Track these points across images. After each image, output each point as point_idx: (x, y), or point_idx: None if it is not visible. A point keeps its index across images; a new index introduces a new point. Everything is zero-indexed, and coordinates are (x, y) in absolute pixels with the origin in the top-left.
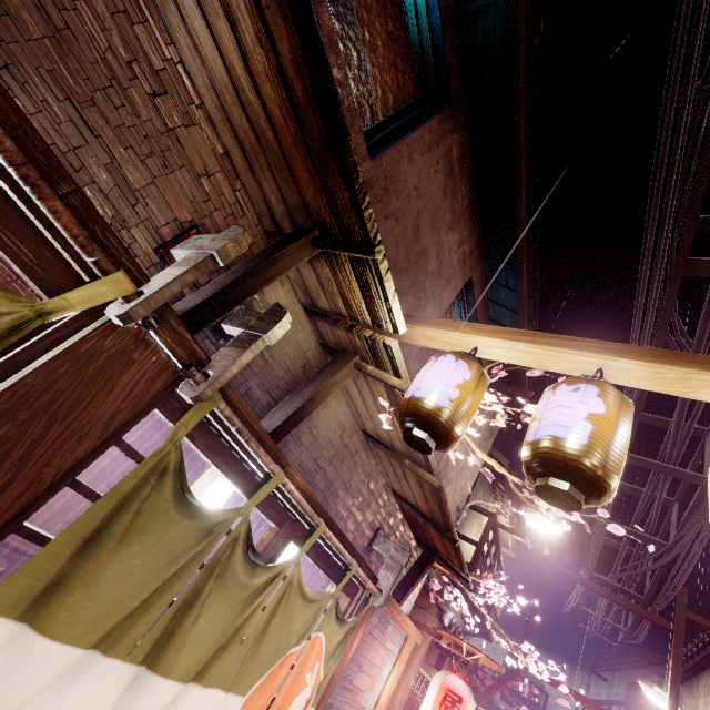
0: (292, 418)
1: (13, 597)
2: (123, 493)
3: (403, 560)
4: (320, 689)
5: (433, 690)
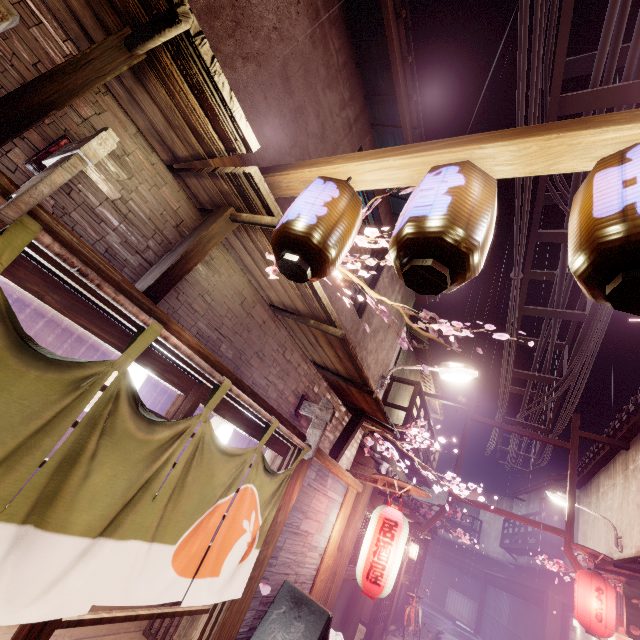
0: (168, 276)
1: None
2: None
3: (327, 417)
4: (261, 533)
5: (373, 522)
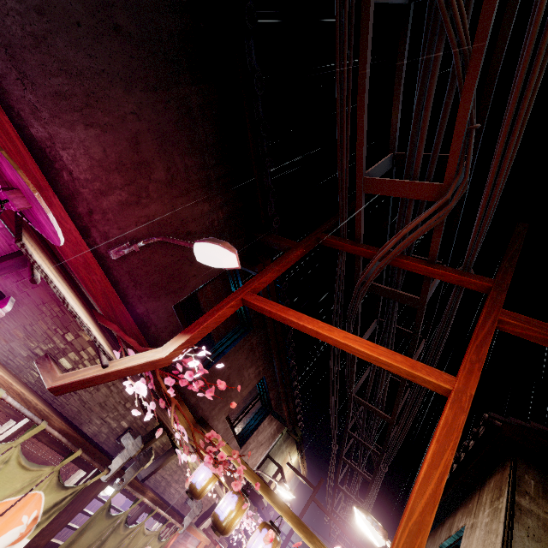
0: (152, 472)
1: (62, 547)
2: (93, 517)
3: (197, 513)
4: None
5: None
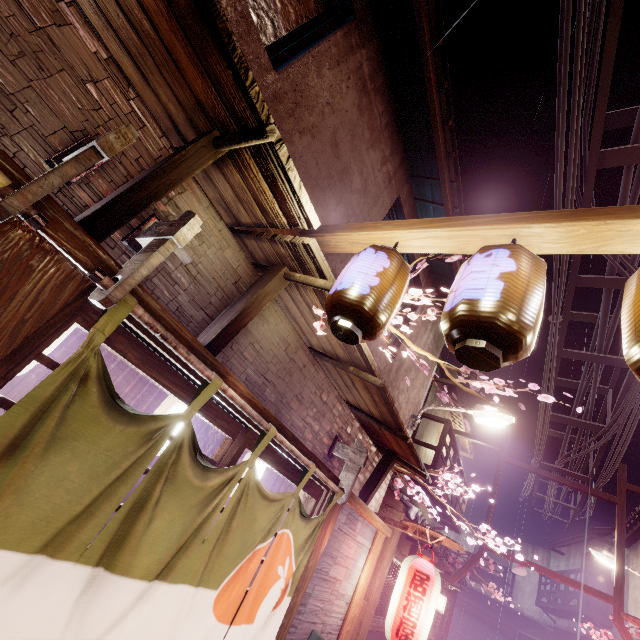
0: (227, 331)
1: None
2: (42, 399)
3: (361, 461)
4: (294, 580)
5: (403, 573)
